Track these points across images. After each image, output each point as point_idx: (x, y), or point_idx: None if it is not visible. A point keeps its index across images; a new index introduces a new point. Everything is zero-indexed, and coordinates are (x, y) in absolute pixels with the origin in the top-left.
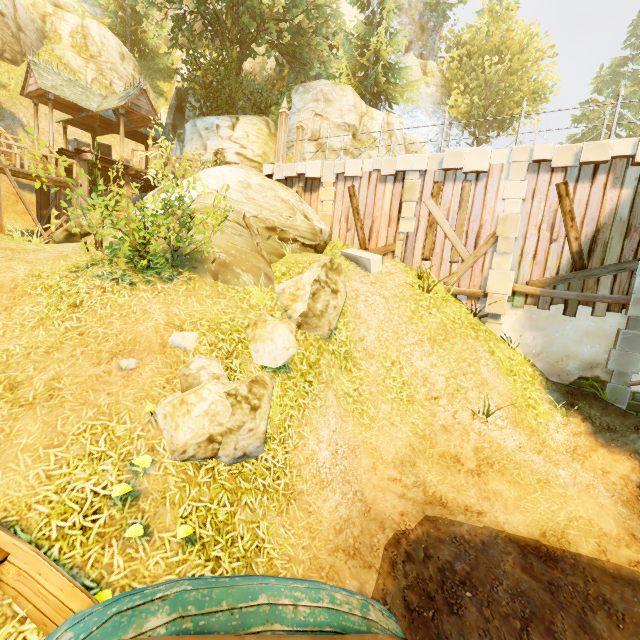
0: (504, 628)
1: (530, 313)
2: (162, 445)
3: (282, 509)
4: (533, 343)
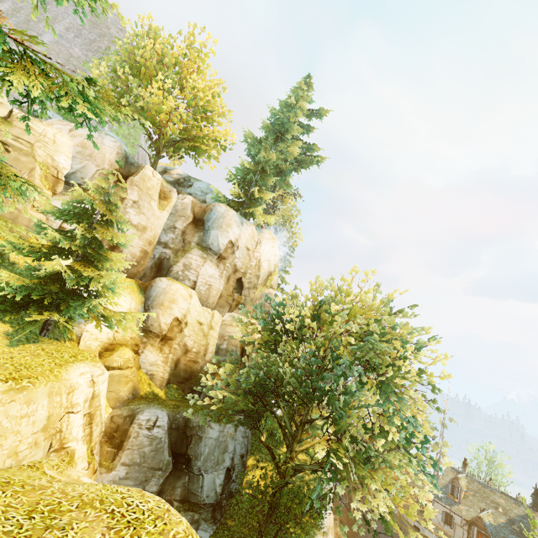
0: None
1: None
2: None
3: None
4: None
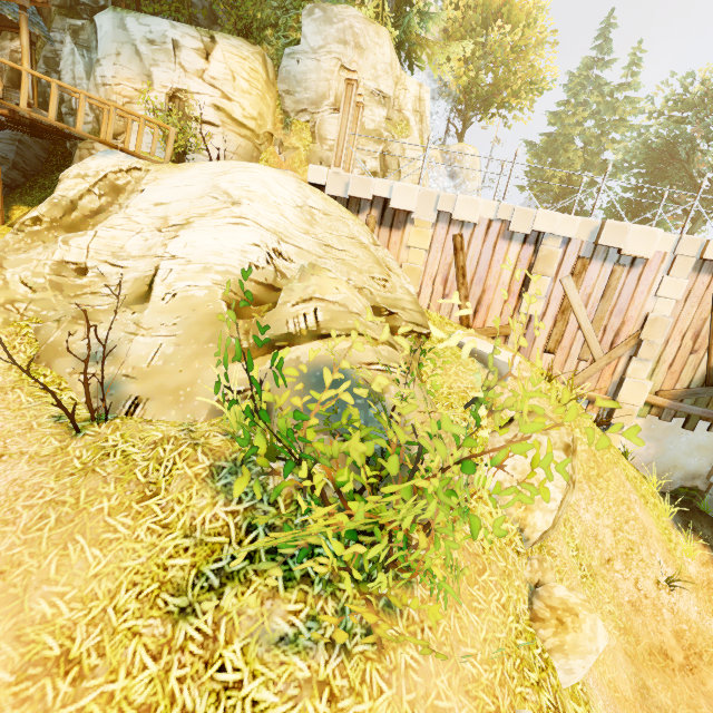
0: None
1: (650, 423)
2: None
3: None
4: (645, 453)
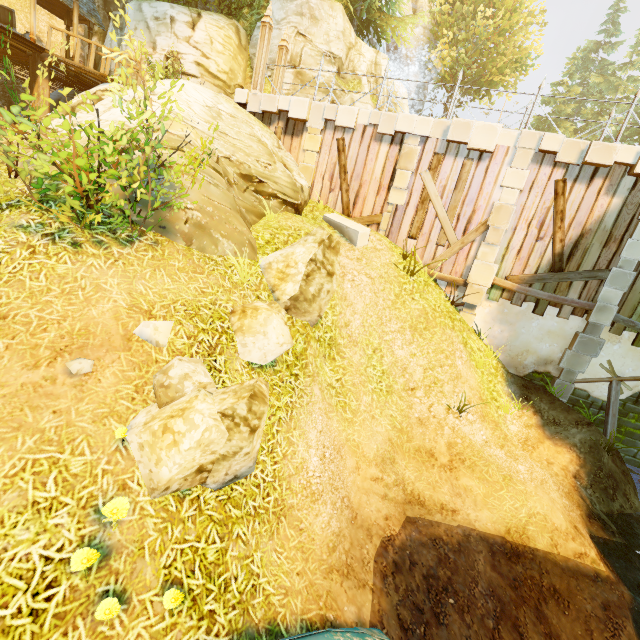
0: (481, 631)
1: (503, 307)
2: (135, 479)
3: (273, 530)
4: (500, 336)
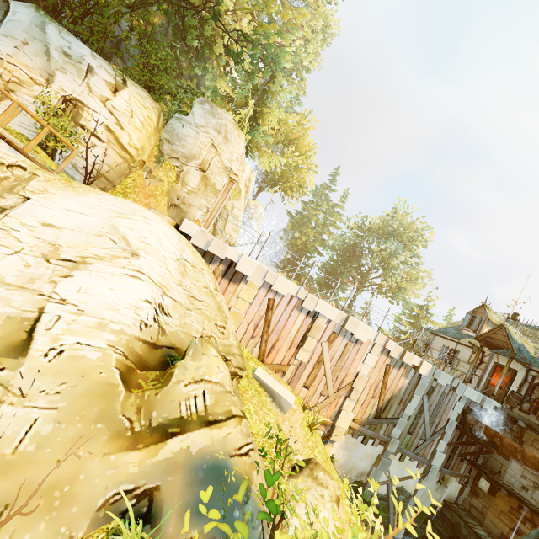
0: None
1: (347, 439)
2: None
3: None
4: (342, 458)
